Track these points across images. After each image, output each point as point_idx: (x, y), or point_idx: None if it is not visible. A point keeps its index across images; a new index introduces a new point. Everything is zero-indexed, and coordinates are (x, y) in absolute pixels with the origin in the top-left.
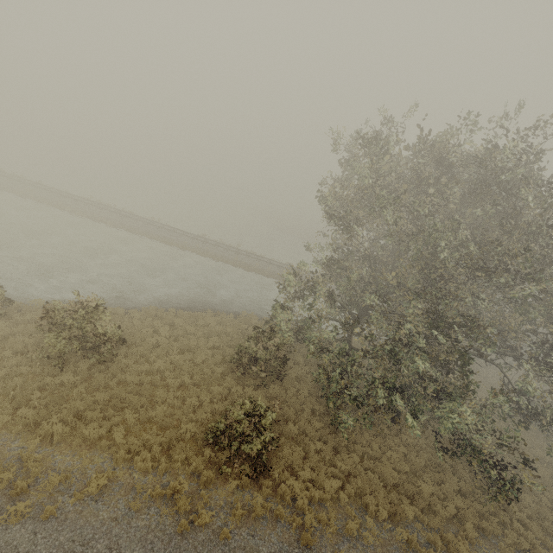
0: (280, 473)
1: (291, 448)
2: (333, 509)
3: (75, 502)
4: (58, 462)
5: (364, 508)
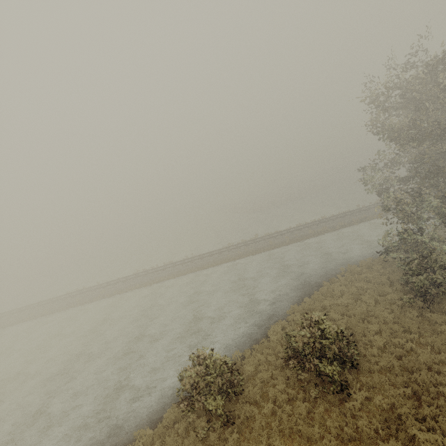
0: None
1: None
2: None
3: None
4: None
5: None
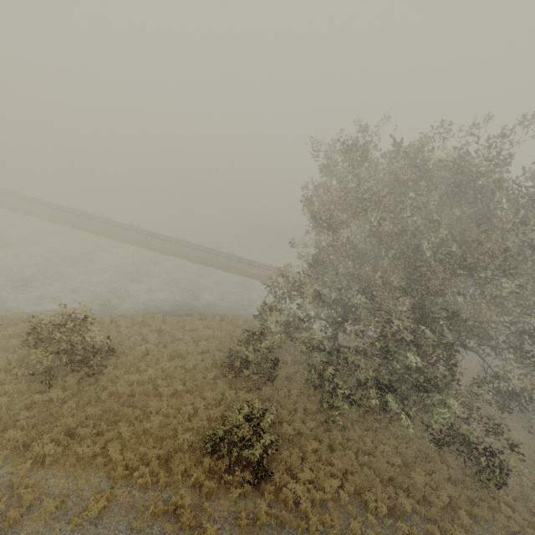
0: (280, 477)
1: (288, 450)
2: (335, 509)
3: (73, 528)
4: (52, 486)
5: (363, 505)
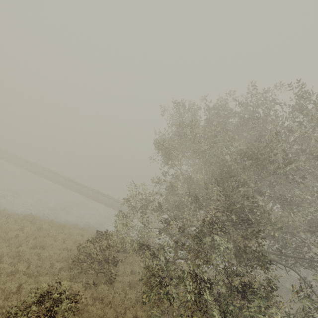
0: None
1: None
2: None
3: None
4: None
5: None
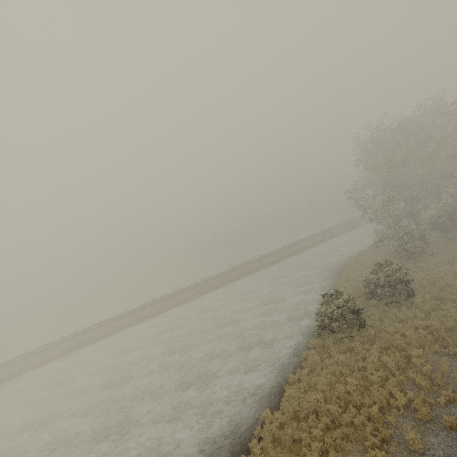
0: None
1: None
2: None
3: None
4: None
5: None
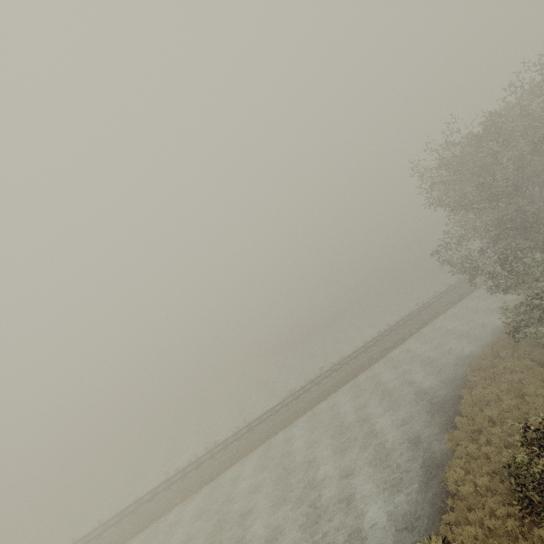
0: None
1: None
2: None
3: None
4: None
5: None
